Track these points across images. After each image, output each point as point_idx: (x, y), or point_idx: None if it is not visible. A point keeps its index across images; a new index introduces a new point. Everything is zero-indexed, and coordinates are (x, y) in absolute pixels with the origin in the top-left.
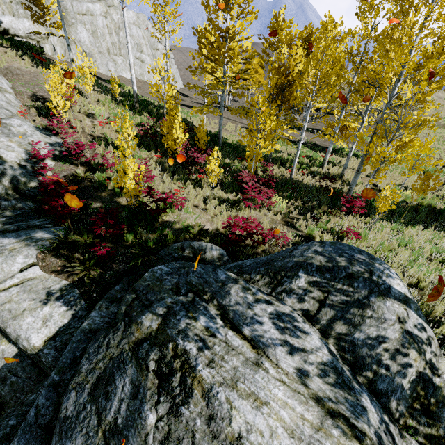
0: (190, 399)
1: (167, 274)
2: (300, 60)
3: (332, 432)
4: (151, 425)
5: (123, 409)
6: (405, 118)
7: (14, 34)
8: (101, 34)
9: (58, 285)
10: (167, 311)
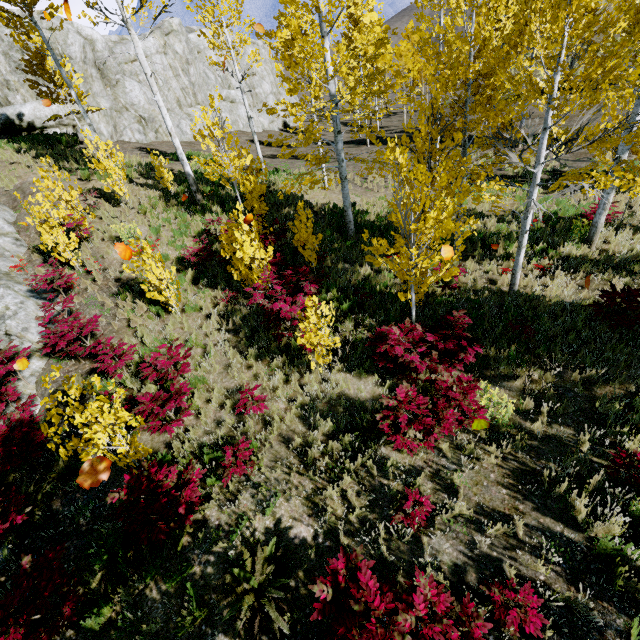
0: None
1: None
2: (501, 9)
3: None
4: None
5: None
6: None
7: (42, 126)
8: (164, 81)
9: None
10: None
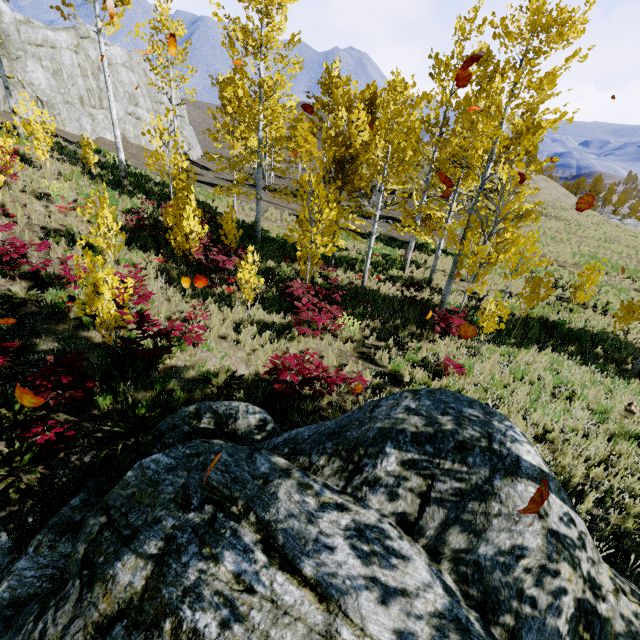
0: None
1: (167, 471)
2: (363, 127)
3: None
4: None
5: None
6: (504, 208)
7: None
8: (69, 76)
9: None
10: (164, 547)
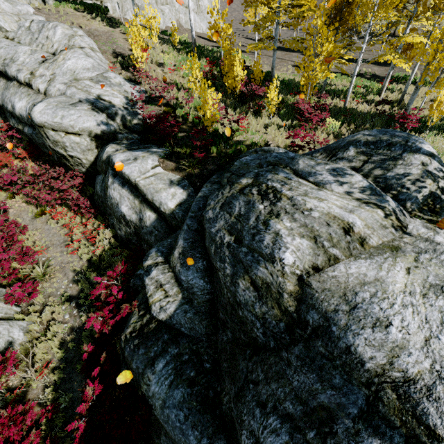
0: (281, 200)
1: (251, 160)
2: None
3: (365, 208)
4: (262, 208)
5: (242, 209)
6: None
7: None
8: None
9: (175, 178)
10: (256, 175)
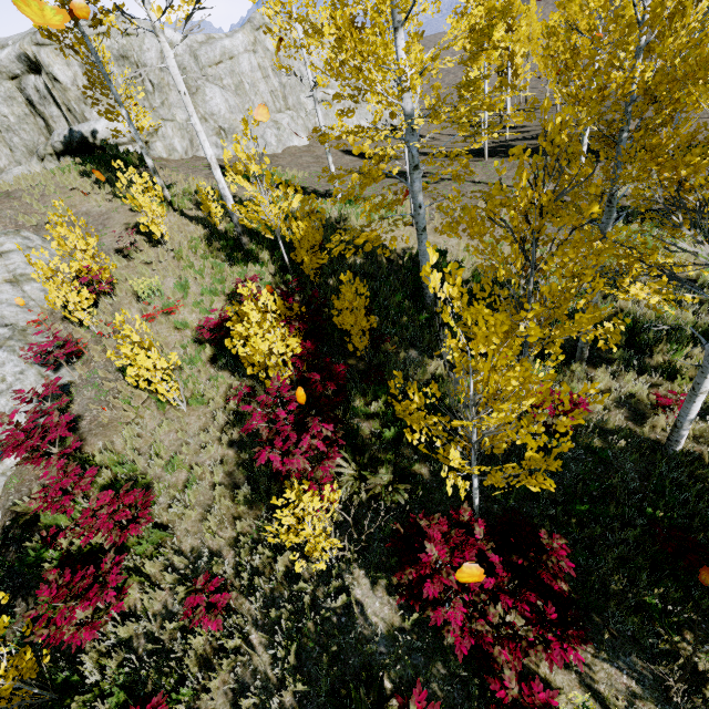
0: None
1: None
2: None
3: None
4: None
5: None
6: None
7: (115, 143)
8: (251, 84)
9: None
10: None
